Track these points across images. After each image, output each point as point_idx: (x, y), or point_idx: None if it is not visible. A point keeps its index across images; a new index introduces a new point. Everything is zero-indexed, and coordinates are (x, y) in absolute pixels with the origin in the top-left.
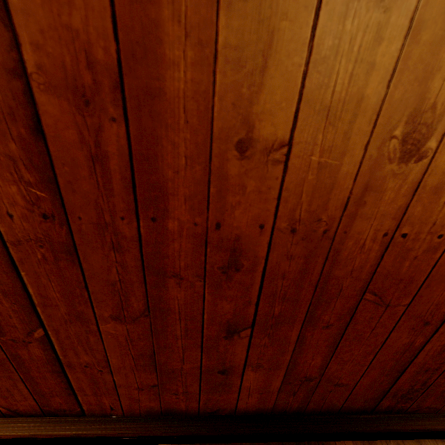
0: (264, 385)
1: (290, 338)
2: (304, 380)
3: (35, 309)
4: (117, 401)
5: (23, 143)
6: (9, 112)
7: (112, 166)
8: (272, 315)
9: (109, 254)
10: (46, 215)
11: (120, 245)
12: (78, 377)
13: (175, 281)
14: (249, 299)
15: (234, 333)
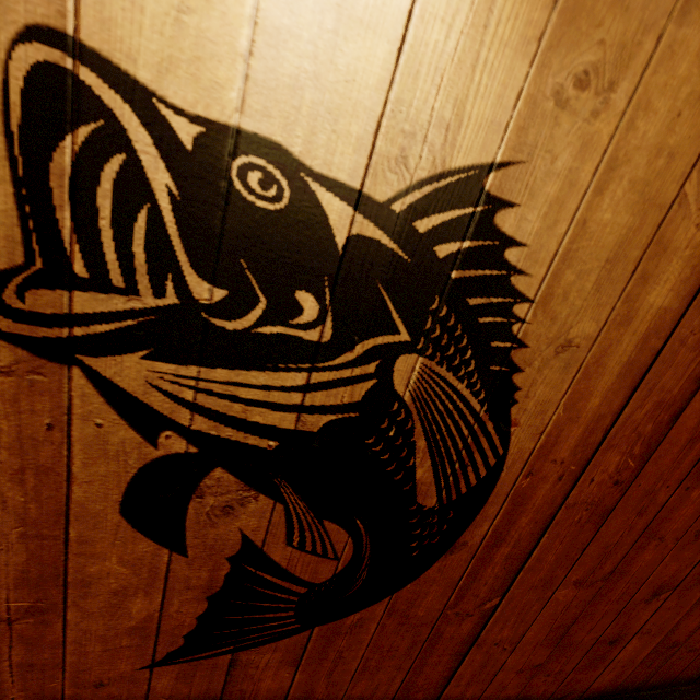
0: (634, 655)
1: (693, 600)
2: (670, 647)
3: (518, 574)
4: (481, 691)
5: (657, 425)
6: (670, 403)
7: (696, 446)
8: (697, 576)
9: (631, 517)
10: (618, 481)
11: (645, 510)
12: (473, 660)
13: (656, 543)
14: (693, 560)
15: (657, 595)
